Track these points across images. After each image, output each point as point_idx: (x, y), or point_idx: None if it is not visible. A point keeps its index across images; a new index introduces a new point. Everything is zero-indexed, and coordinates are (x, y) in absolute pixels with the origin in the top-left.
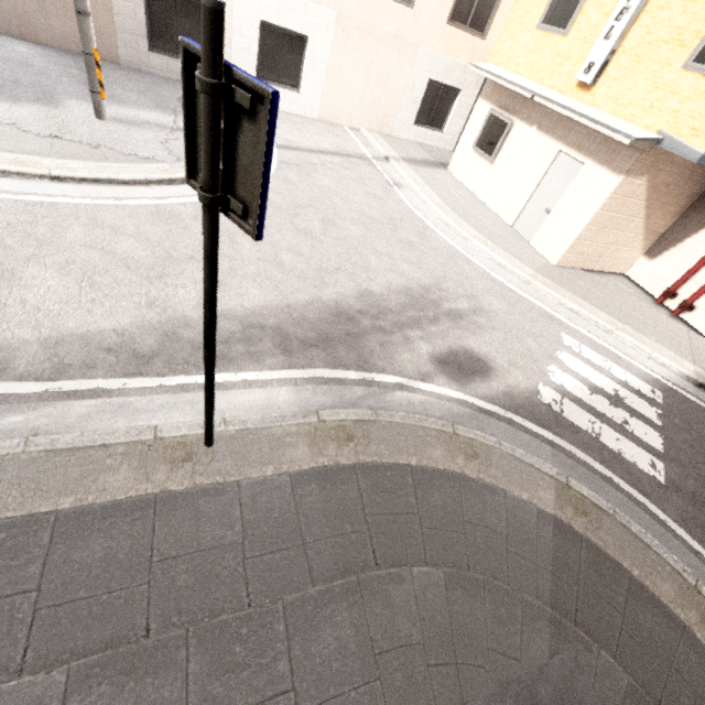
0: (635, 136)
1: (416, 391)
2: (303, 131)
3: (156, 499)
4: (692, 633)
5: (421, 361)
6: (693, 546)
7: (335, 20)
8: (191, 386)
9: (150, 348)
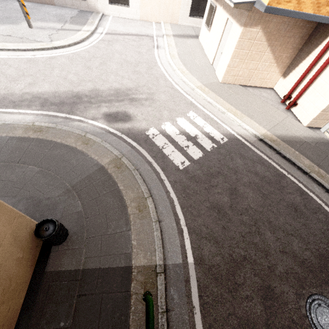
0: (235, 1)
1: (86, 123)
2: (126, 26)
3: None
4: (126, 208)
5: (98, 114)
6: (168, 190)
7: None
8: (0, 112)
9: None
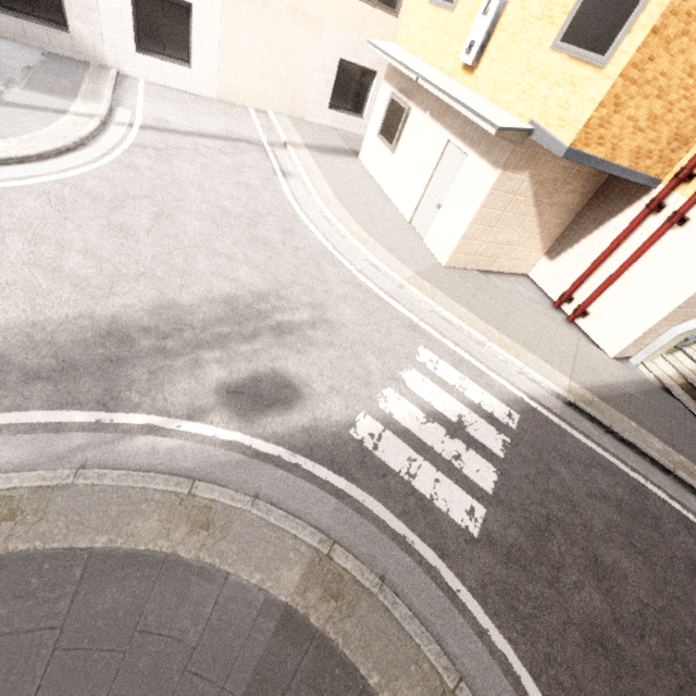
0: (500, 124)
1: (173, 434)
2: (189, 111)
3: None
4: None
5: (202, 392)
6: (481, 624)
7: None
8: None
9: None
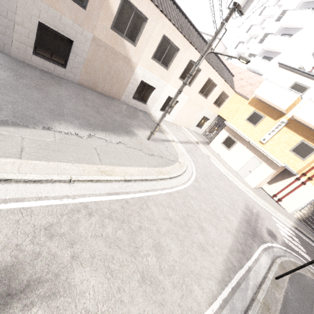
0: (282, 165)
1: (274, 247)
2: (175, 131)
3: (284, 298)
4: None
5: (267, 236)
6: None
7: (187, 99)
8: (255, 259)
9: (241, 248)
